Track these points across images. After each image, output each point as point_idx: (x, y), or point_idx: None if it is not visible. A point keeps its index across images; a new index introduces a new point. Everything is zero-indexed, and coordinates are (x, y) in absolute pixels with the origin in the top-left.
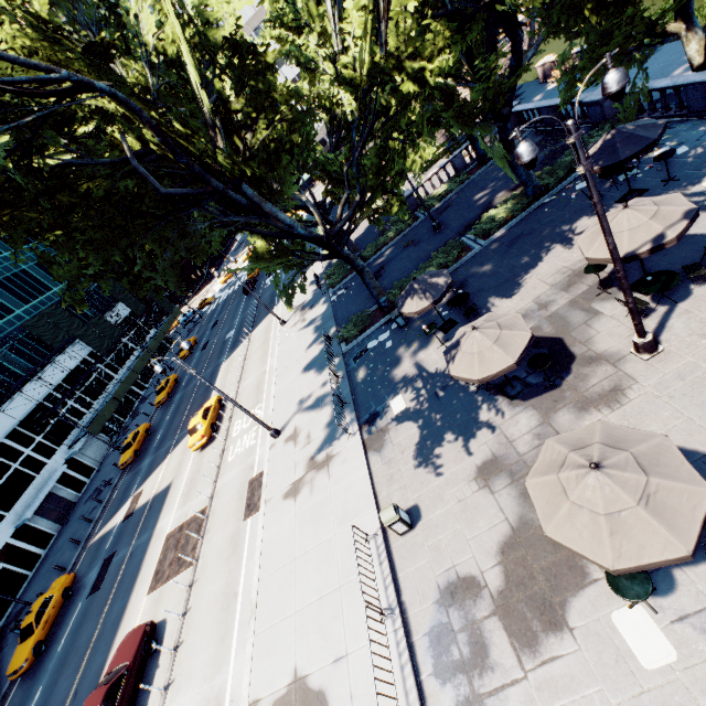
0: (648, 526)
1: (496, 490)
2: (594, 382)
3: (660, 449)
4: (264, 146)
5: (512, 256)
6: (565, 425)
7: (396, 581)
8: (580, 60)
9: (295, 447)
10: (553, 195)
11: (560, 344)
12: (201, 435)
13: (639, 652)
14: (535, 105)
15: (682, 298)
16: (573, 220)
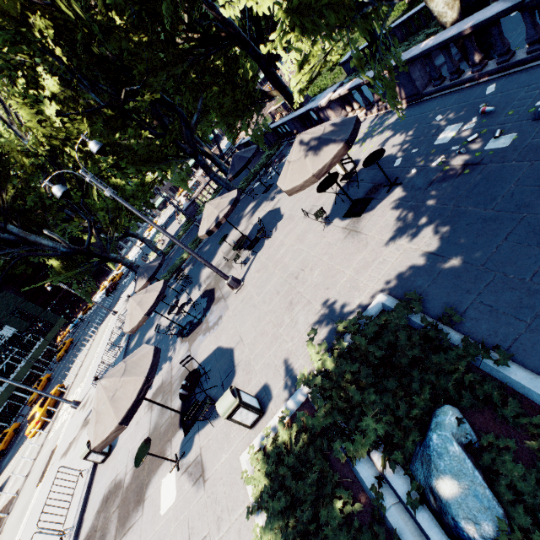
0: (109, 412)
1: (154, 408)
2: (215, 314)
3: (143, 356)
4: (16, 199)
5: (218, 237)
6: (195, 348)
7: (87, 503)
8: (285, 107)
9: (82, 412)
10: (245, 194)
11: (213, 292)
12: (35, 421)
13: (163, 504)
14: (247, 139)
15: (260, 249)
16: (245, 208)
